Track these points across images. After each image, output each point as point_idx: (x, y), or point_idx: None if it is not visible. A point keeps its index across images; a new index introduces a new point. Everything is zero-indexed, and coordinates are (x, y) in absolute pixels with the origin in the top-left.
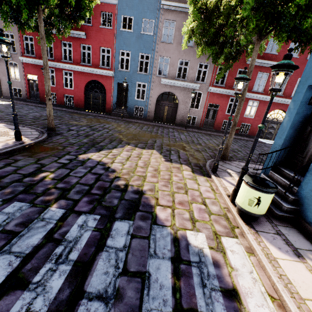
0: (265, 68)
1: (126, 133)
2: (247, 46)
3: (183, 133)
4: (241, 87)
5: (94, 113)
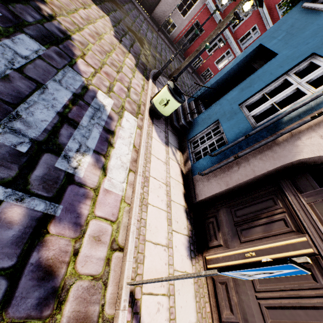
0: (263, 24)
1: None
2: None
3: (153, 33)
4: (224, 2)
5: None
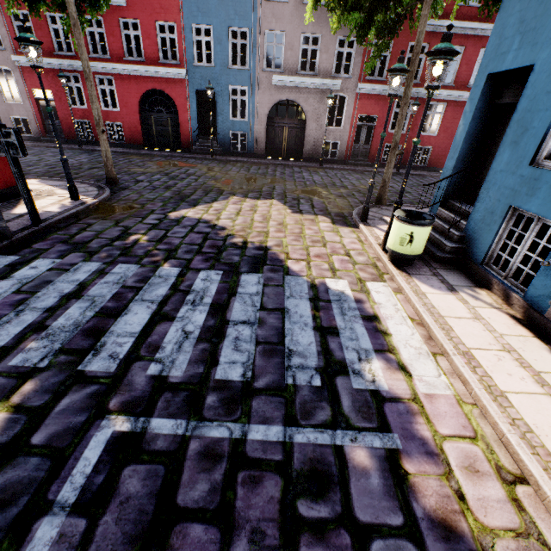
0: (457, 36)
1: (225, 179)
2: (412, 7)
3: (317, 172)
4: (397, 84)
5: (164, 152)
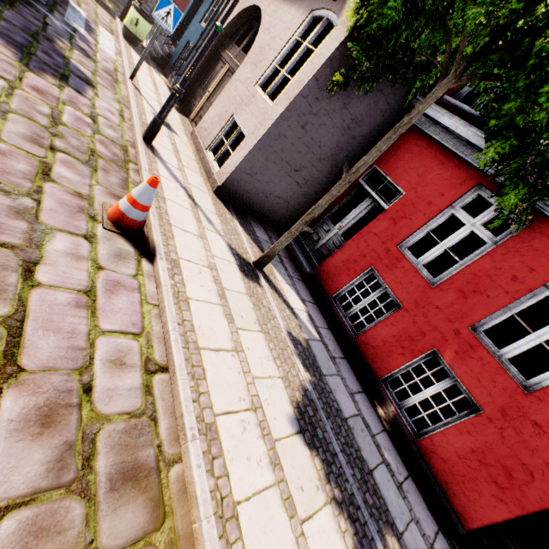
0: None
1: None
2: None
3: None
4: None
5: None
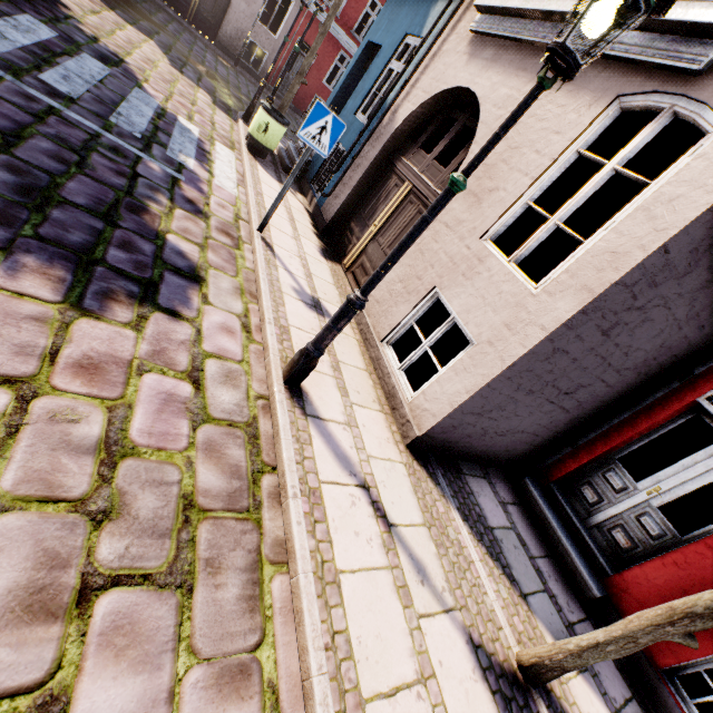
0: None
1: None
2: None
3: (227, 68)
4: None
5: None
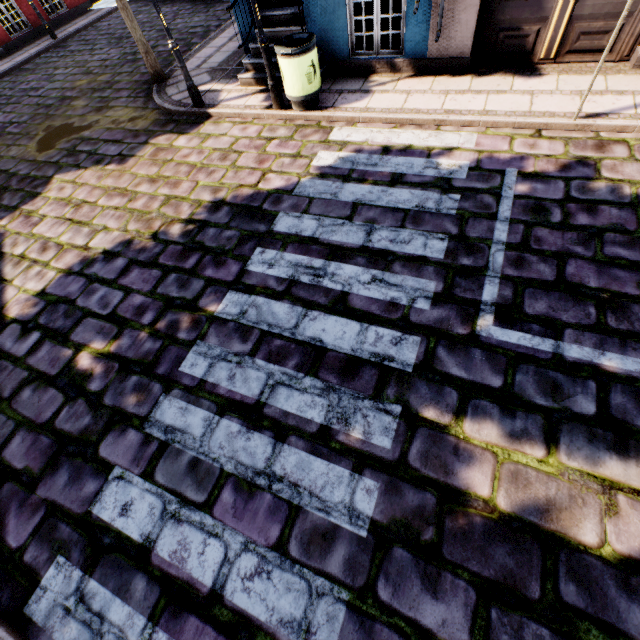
0: None
1: None
2: None
3: None
4: None
5: None
